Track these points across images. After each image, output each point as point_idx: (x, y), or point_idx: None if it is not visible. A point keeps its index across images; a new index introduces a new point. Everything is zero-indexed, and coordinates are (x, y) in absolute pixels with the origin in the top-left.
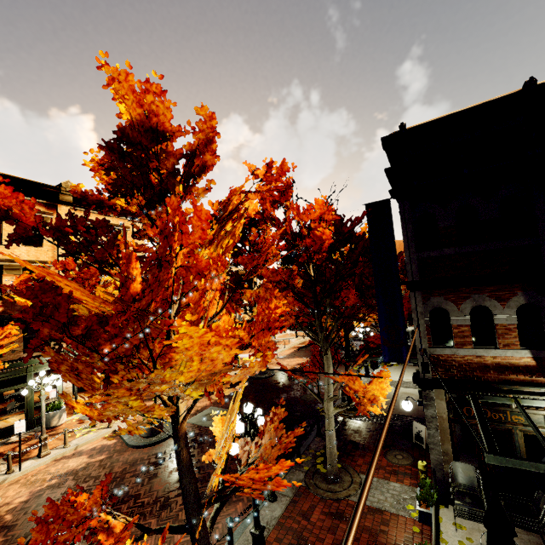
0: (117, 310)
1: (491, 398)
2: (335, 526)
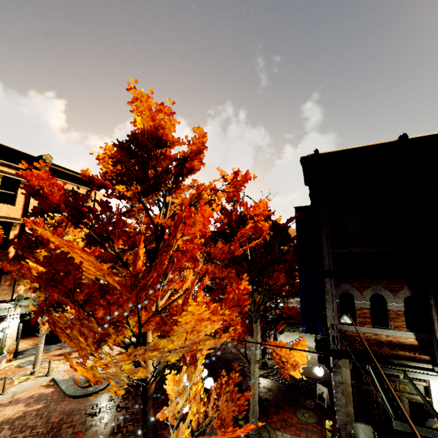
0: (127, 284)
1: (386, 369)
2: None
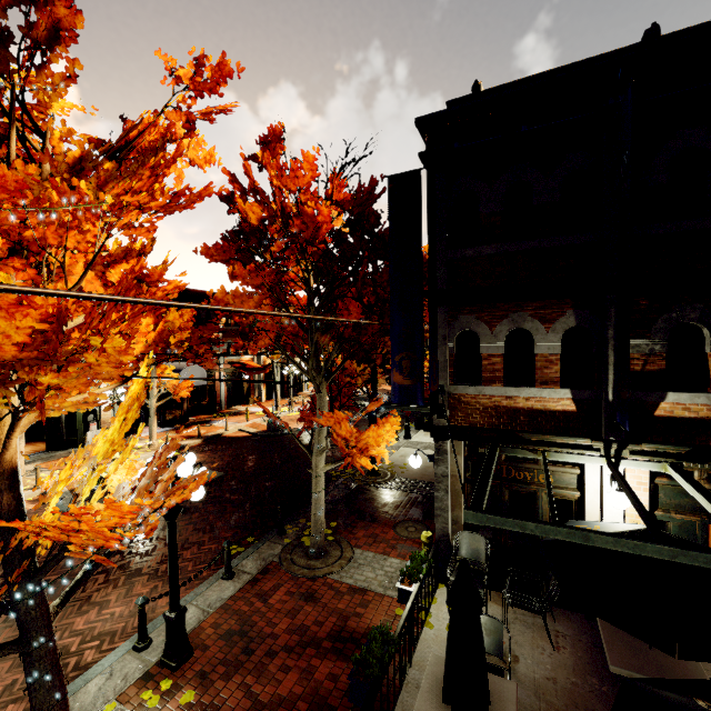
0: None
1: (515, 451)
2: (299, 609)
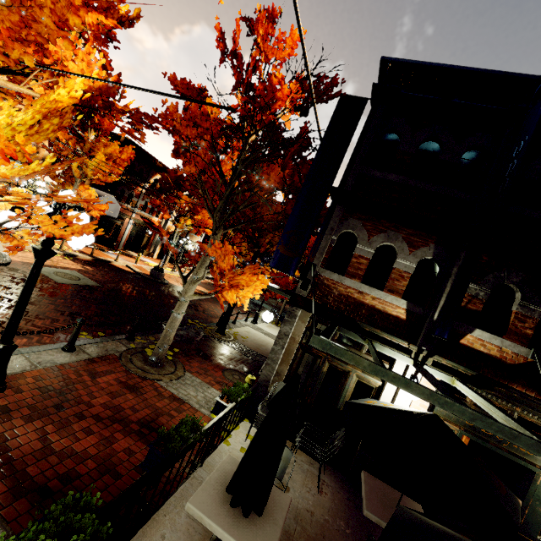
0: None
1: (350, 333)
2: (121, 394)
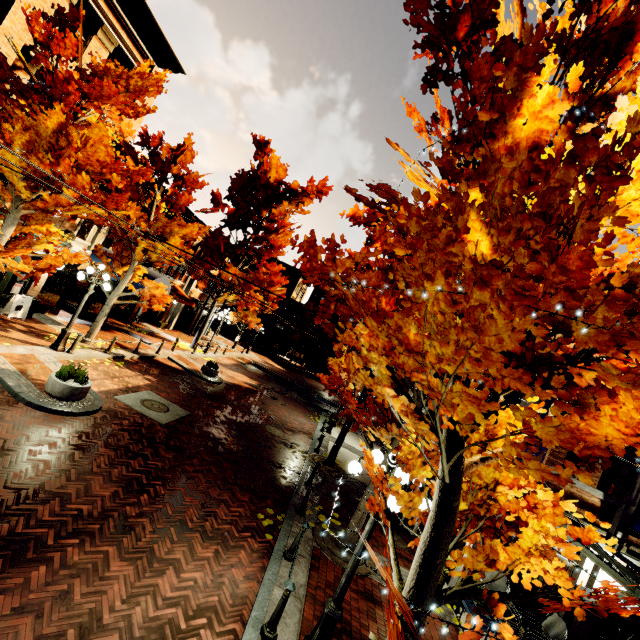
0: None
1: None
2: (371, 610)
